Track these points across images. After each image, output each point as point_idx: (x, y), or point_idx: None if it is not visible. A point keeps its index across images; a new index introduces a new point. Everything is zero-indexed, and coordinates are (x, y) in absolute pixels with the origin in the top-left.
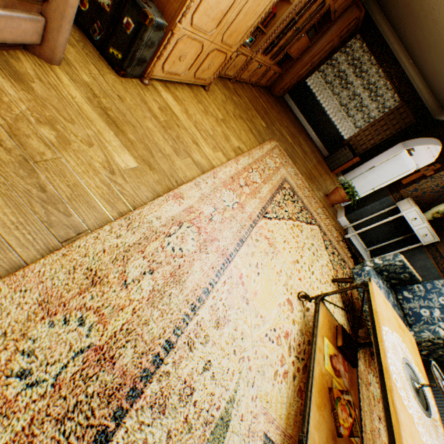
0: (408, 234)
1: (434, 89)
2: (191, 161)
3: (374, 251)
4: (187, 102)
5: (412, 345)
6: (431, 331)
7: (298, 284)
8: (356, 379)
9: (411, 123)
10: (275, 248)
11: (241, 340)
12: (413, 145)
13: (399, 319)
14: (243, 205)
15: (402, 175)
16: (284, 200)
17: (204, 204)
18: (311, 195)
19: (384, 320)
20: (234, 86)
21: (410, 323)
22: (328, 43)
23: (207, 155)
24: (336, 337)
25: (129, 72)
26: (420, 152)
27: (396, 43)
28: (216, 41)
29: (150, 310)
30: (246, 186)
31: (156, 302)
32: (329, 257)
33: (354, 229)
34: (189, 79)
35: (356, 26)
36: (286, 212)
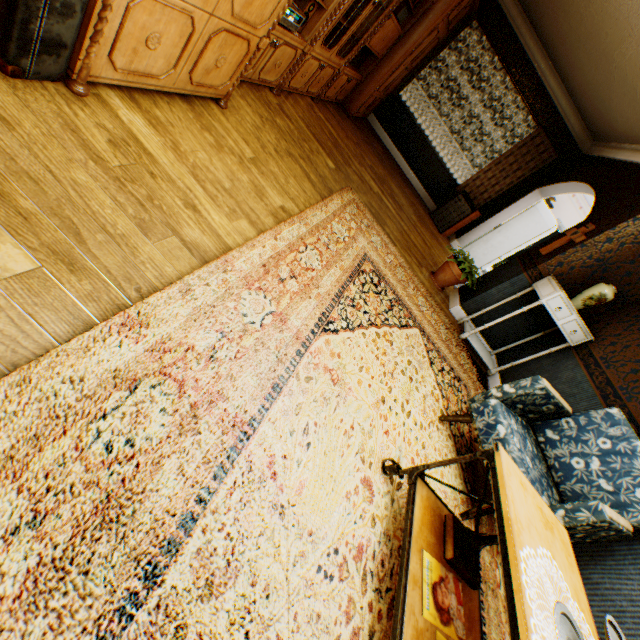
0: (549, 328)
1: (584, 109)
2: (179, 244)
3: (503, 355)
4: (179, 128)
5: (566, 550)
6: (592, 511)
7: (384, 442)
8: (477, 608)
9: (551, 160)
10: (344, 384)
11: (266, 602)
12: (555, 193)
13: (545, 505)
14: (286, 314)
15: (539, 237)
16: (362, 292)
17: (199, 328)
18: (409, 276)
19: (523, 532)
20: (279, 100)
21: (557, 482)
22: (430, 32)
23: (216, 228)
24: (445, 540)
25: (28, 67)
26: (563, 202)
27: (530, 36)
28: (221, 14)
29: (27, 619)
30: (293, 279)
31: (45, 593)
32: (436, 378)
33: (473, 324)
34: (180, 85)
35: (471, 7)
36: (366, 314)
